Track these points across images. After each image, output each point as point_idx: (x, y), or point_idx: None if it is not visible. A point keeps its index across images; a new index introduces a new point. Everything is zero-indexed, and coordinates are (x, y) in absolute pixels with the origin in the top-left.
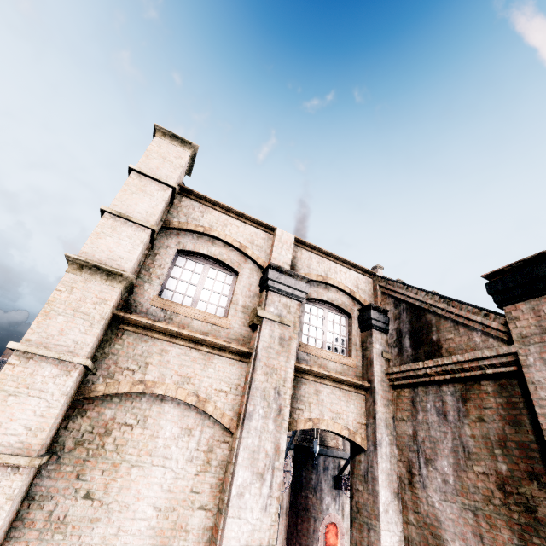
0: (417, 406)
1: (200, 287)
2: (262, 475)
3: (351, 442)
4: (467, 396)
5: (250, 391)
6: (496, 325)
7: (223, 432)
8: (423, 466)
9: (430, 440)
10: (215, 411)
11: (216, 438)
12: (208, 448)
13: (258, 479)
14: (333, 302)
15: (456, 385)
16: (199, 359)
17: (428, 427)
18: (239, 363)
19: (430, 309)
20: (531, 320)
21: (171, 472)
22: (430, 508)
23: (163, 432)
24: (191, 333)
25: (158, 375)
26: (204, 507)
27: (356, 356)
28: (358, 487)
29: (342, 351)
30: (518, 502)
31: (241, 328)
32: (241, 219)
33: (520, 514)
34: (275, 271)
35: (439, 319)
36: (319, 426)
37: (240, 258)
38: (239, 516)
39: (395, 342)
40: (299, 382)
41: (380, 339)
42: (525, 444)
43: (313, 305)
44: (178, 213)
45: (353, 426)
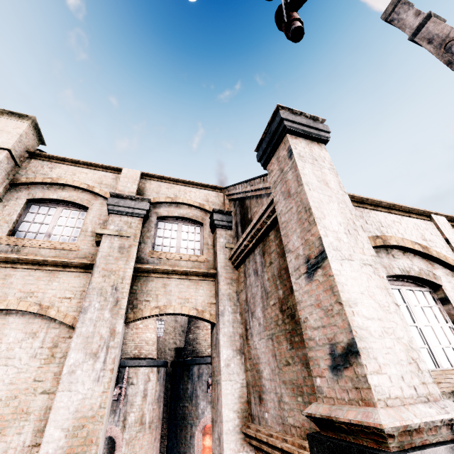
0: (246, 275)
1: (52, 224)
2: (96, 354)
3: (203, 320)
4: (265, 249)
5: (86, 291)
6: (268, 184)
7: (68, 330)
8: (251, 320)
9: (252, 297)
10: (58, 314)
11: (61, 336)
12: (53, 344)
13: (91, 358)
14: (184, 216)
15: (260, 245)
16: (43, 277)
17: (251, 288)
18: (84, 275)
19: (245, 195)
20: (277, 167)
21: (13, 368)
22: (255, 350)
23: (6, 339)
24: (31, 257)
25: (0, 295)
26: (47, 391)
27: (207, 253)
28: (213, 355)
29: (197, 252)
30: (288, 315)
31: (90, 248)
32: (90, 168)
33: (289, 323)
34: (115, 198)
35: (250, 200)
36: (166, 311)
37: (90, 196)
38: (69, 389)
39: (235, 233)
40: (146, 280)
41: (224, 235)
42: (288, 266)
43: (167, 222)
44: (27, 172)
45: (202, 307)
